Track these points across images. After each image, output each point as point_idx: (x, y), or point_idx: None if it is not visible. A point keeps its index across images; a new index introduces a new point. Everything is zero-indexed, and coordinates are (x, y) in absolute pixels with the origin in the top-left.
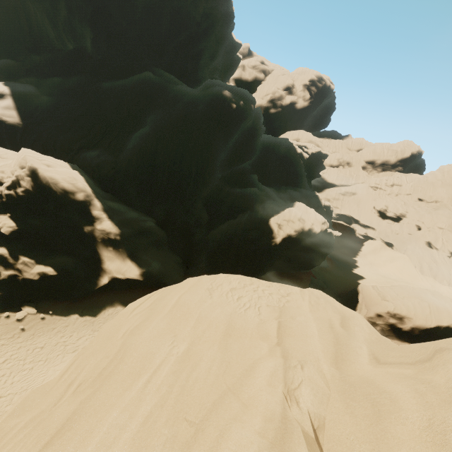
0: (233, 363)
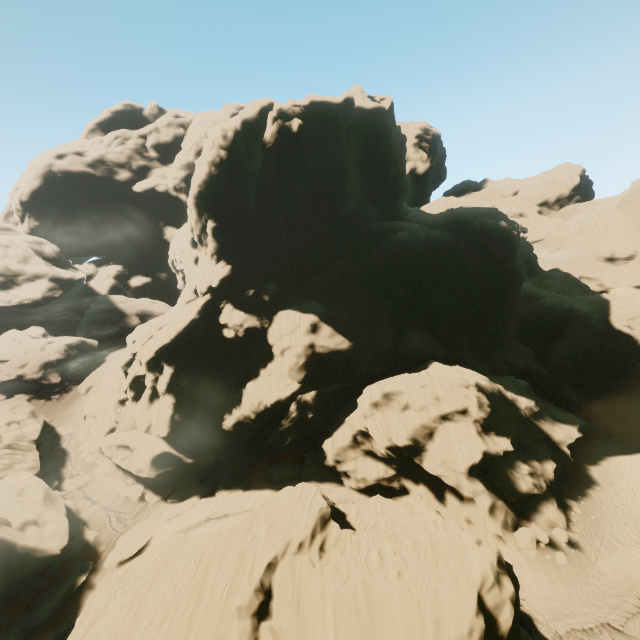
0: None
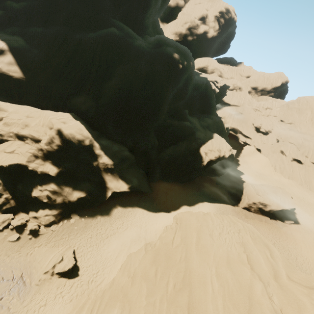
0: (240, 280)
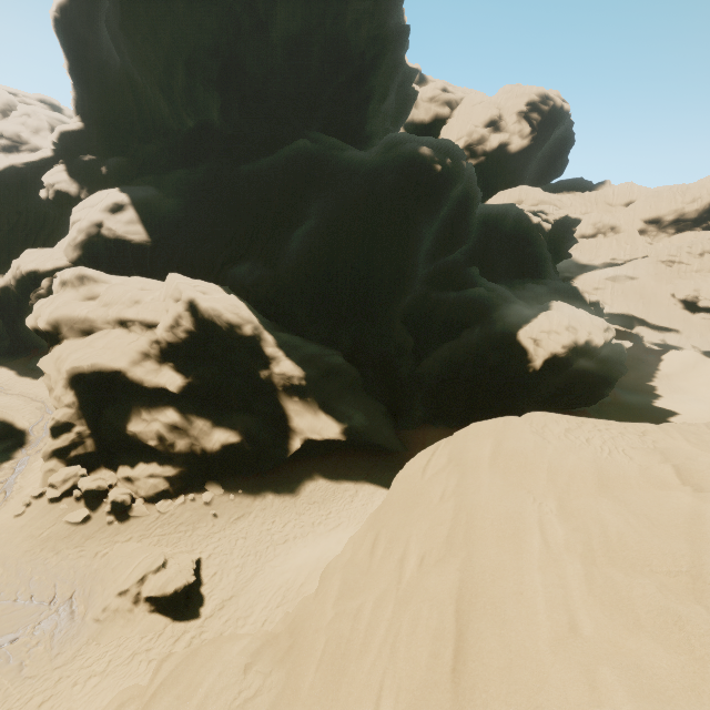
0: (653, 515)
